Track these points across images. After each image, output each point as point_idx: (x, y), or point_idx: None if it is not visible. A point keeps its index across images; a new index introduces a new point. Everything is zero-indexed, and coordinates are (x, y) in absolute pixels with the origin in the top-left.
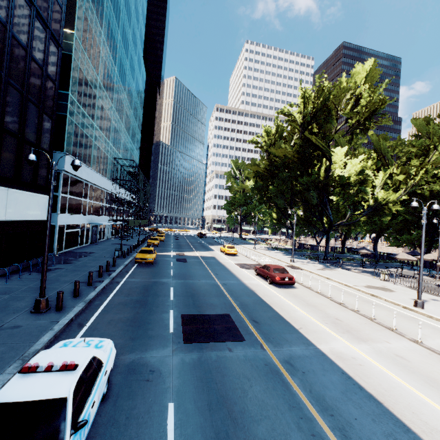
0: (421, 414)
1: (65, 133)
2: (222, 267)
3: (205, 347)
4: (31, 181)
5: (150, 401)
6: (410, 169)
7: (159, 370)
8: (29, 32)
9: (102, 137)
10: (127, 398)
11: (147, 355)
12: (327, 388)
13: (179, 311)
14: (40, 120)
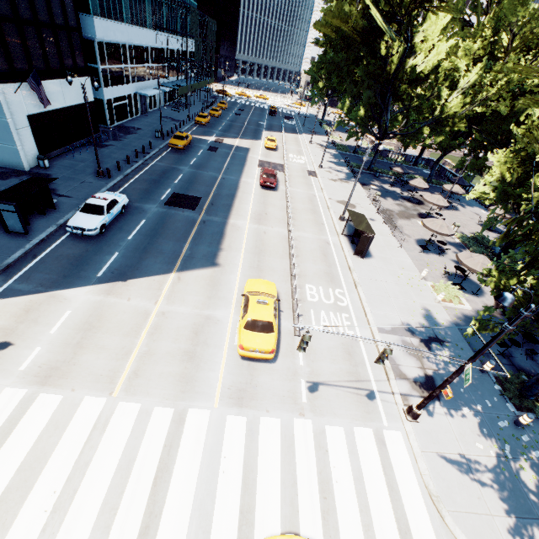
0: (233, 244)
1: None
2: (242, 162)
3: (172, 208)
4: (73, 67)
5: (138, 218)
6: (486, 76)
7: (146, 211)
8: None
9: None
10: (131, 215)
11: (145, 205)
12: (209, 231)
13: (174, 191)
14: None
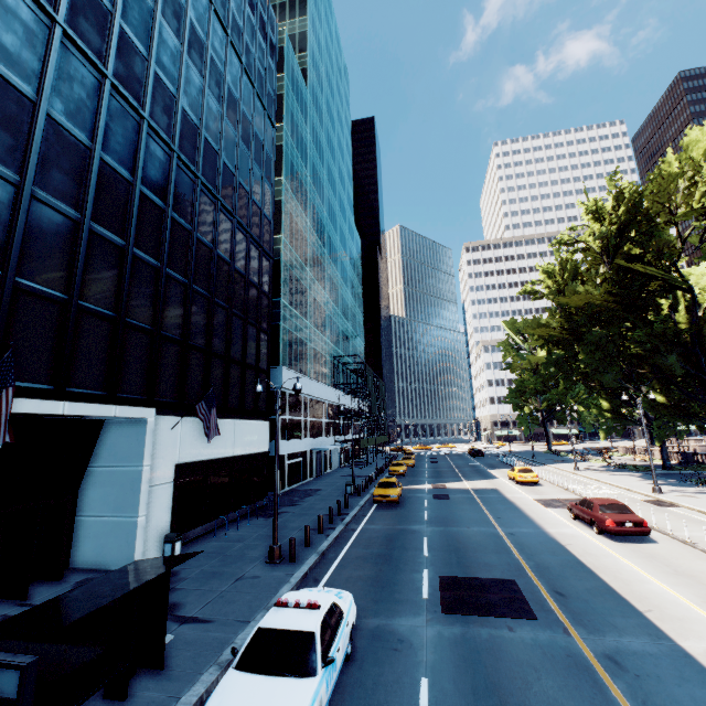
0: None
1: (280, 344)
2: (509, 505)
3: (472, 621)
4: (253, 408)
5: (399, 671)
6: None
7: (409, 640)
8: (247, 259)
9: (317, 335)
10: (373, 664)
11: (394, 621)
12: (680, 703)
13: (436, 571)
14: (258, 340)
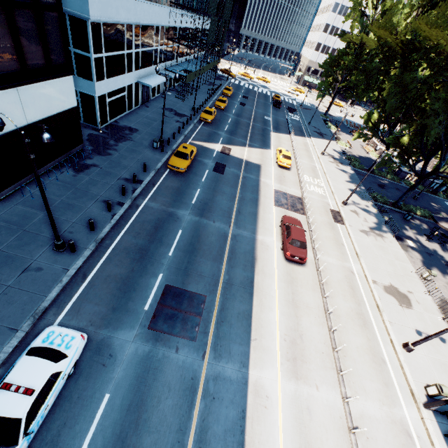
0: None
1: None
2: (255, 195)
3: (160, 339)
4: (44, 64)
5: (97, 387)
6: None
7: (116, 356)
8: None
9: None
10: (85, 378)
11: (115, 334)
12: (218, 421)
13: (167, 278)
14: None
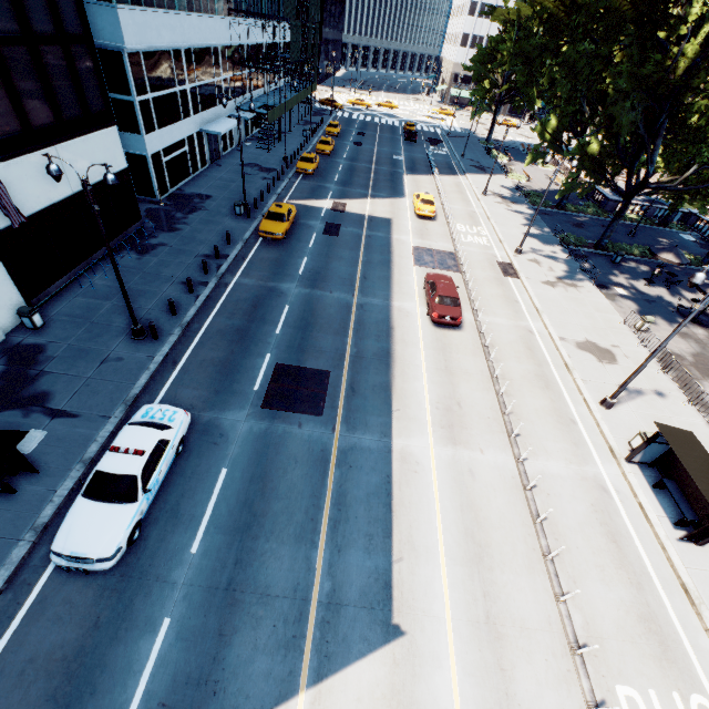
0: (415, 529)
1: None
2: (385, 256)
3: (278, 417)
4: (81, 113)
5: (211, 463)
6: None
7: (227, 435)
8: None
9: None
10: (196, 456)
11: (223, 416)
12: (358, 487)
13: (277, 357)
14: None
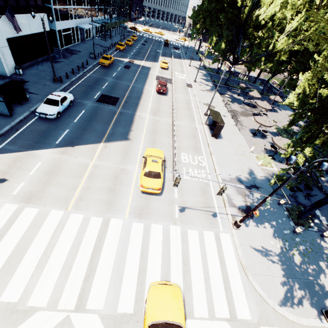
0: (138, 127)
1: None
2: (145, 76)
3: (101, 104)
4: (35, 5)
5: (80, 109)
6: (303, 24)
7: (85, 105)
8: None
9: None
10: (75, 107)
11: (84, 101)
12: (124, 119)
13: (102, 93)
14: None
